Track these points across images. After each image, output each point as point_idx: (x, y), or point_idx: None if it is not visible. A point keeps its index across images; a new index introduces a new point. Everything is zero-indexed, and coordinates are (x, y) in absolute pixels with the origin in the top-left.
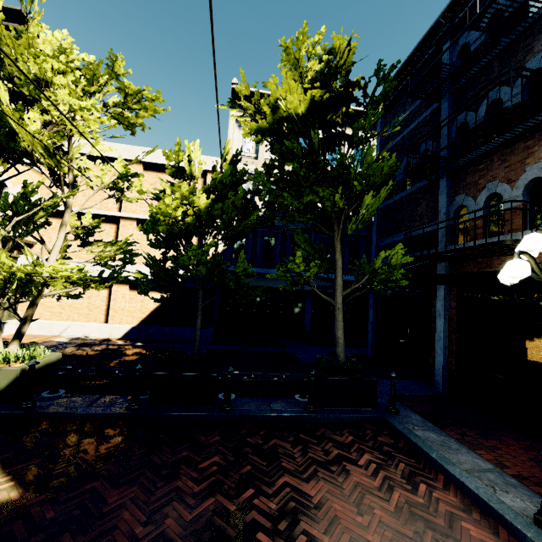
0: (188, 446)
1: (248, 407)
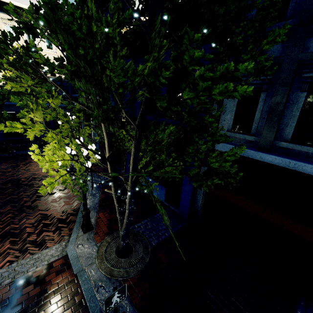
0: (3, 161)
1: (20, 153)
